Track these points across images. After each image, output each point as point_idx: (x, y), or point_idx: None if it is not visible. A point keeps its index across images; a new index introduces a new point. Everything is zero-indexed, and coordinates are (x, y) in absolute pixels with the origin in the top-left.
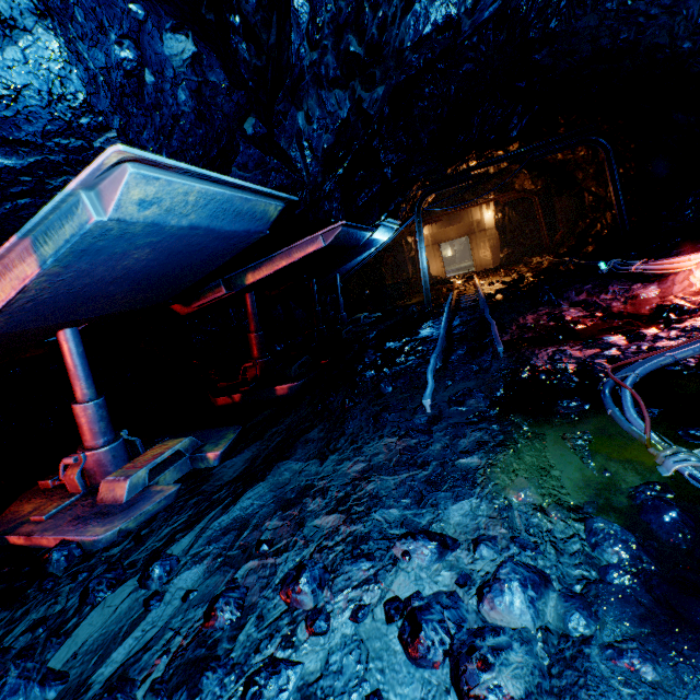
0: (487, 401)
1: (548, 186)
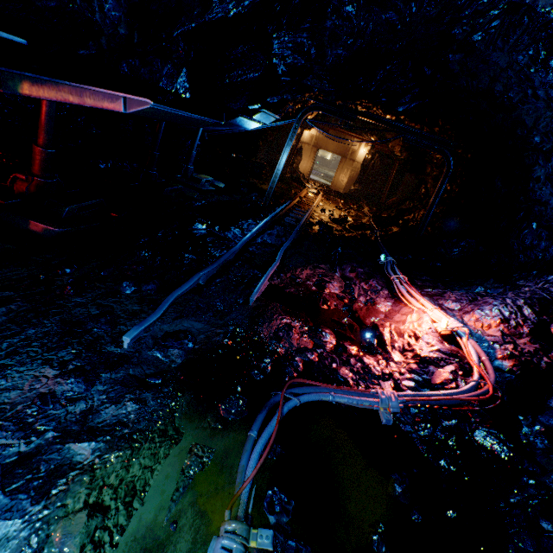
0: (186, 359)
1: (408, 161)
